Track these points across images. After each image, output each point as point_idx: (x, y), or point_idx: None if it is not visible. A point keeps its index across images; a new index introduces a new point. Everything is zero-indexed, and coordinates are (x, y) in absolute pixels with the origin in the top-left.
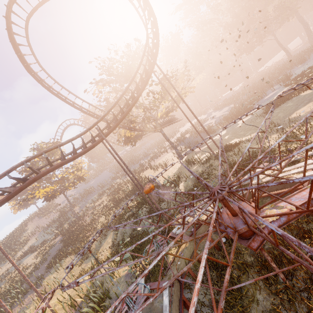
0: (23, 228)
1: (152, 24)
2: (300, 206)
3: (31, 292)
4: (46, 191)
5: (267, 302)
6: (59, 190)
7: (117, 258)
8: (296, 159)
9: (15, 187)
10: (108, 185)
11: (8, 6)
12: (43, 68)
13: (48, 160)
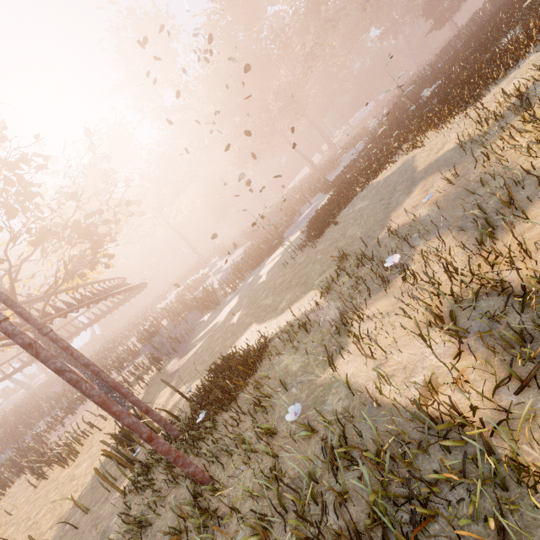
0: None
1: None
2: None
3: None
4: None
5: None
6: None
7: None
8: None
9: None
10: None
11: None
12: None
13: None
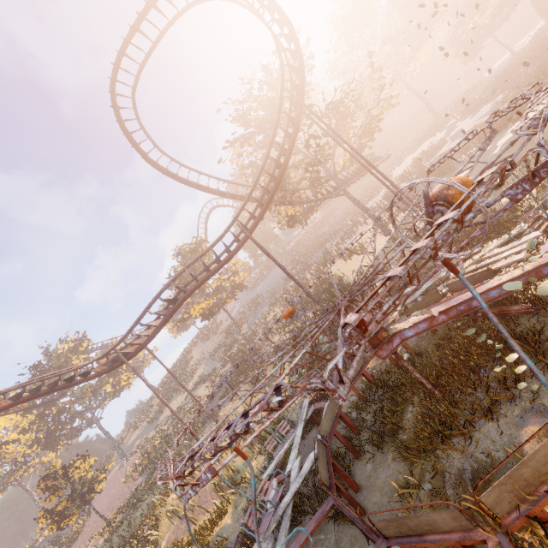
0: (188, 355)
1: (287, 37)
2: (450, 309)
3: (209, 422)
4: (202, 307)
5: (418, 414)
6: (218, 304)
7: (284, 381)
8: (521, 230)
9: (168, 309)
10: (281, 290)
11: (111, 92)
12: (163, 151)
13: (192, 275)
